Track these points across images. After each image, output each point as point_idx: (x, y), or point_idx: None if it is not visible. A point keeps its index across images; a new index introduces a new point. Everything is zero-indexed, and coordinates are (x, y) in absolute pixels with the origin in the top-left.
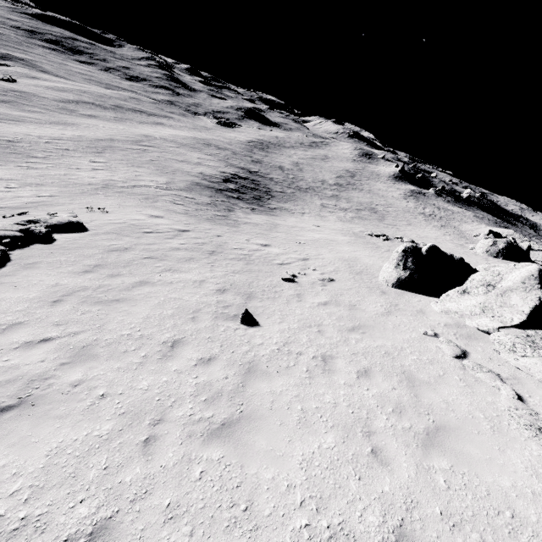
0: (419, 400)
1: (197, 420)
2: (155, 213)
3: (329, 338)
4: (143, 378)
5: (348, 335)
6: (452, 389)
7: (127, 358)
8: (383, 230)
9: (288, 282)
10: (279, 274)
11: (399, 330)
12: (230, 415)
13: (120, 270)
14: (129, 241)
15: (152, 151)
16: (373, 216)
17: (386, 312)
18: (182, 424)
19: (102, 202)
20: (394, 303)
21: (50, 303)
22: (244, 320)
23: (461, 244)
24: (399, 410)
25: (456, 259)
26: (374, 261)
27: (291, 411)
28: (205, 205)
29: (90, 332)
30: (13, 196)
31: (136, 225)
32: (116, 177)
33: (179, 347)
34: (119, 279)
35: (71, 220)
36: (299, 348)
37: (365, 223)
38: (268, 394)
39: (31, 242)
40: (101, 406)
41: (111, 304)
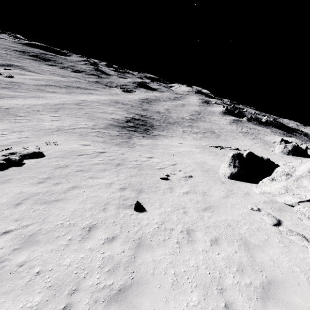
0: (254, 259)
1: (102, 288)
2: (85, 143)
3: (191, 216)
4: (67, 256)
5: (203, 214)
6: (275, 249)
7: (58, 242)
8: (219, 143)
9: (164, 180)
10: (158, 175)
11: (235, 208)
12: (125, 282)
13: (61, 180)
14: (68, 161)
15: (85, 108)
16: (213, 135)
17: (226, 196)
18: (91, 292)
19: (56, 139)
20: (230, 189)
21: (14, 205)
22: (136, 208)
23: (266, 148)
24: (241, 269)
25: (265, 159)
26: (216, 162)
27: (167, 275)
28: (115, 136)
29: (36, 224)
30: (5, 139)
31: (74, 151)
32: (64, 124)
33: (93, 231)
34: (60, 186)
35: (35, 151)
36: (171, 225)
37: (208, 139)
38: (151, 262)
39: (10, 166)
40: (35, 281)
41: (52, 203)
